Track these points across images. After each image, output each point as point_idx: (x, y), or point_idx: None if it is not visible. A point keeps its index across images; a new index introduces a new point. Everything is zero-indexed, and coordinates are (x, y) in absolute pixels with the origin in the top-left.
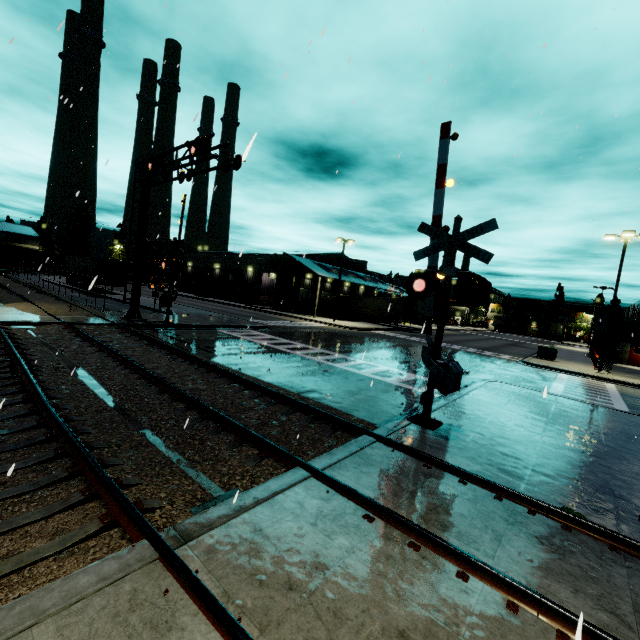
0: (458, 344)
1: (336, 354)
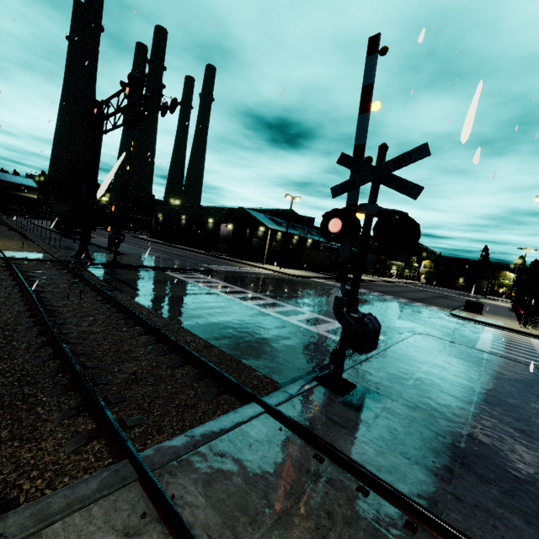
0: (391, 294)
1: (269, 299)
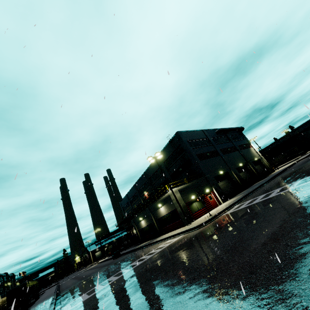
0: None
1: None
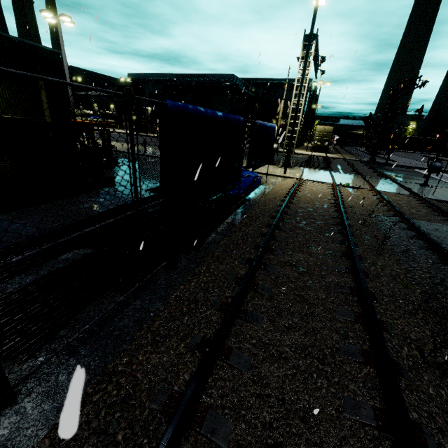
0: None
1: None
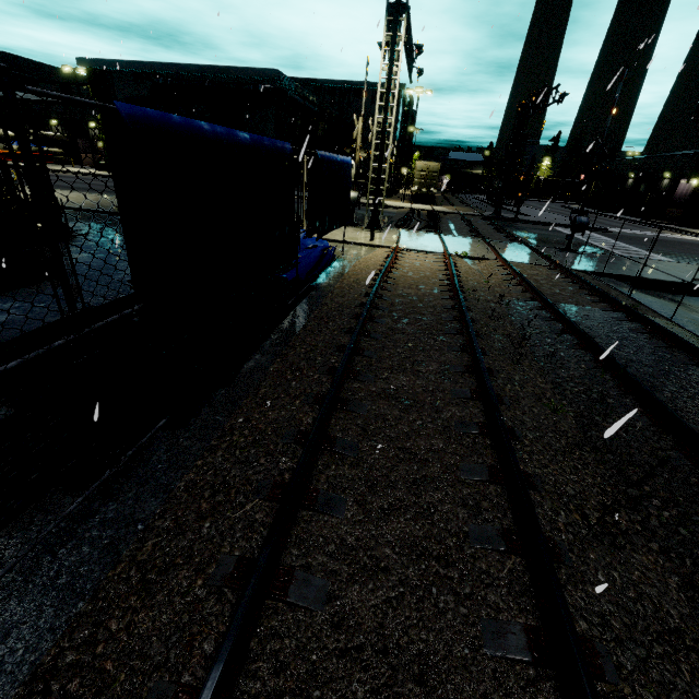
0: None
1: (625, 245)
